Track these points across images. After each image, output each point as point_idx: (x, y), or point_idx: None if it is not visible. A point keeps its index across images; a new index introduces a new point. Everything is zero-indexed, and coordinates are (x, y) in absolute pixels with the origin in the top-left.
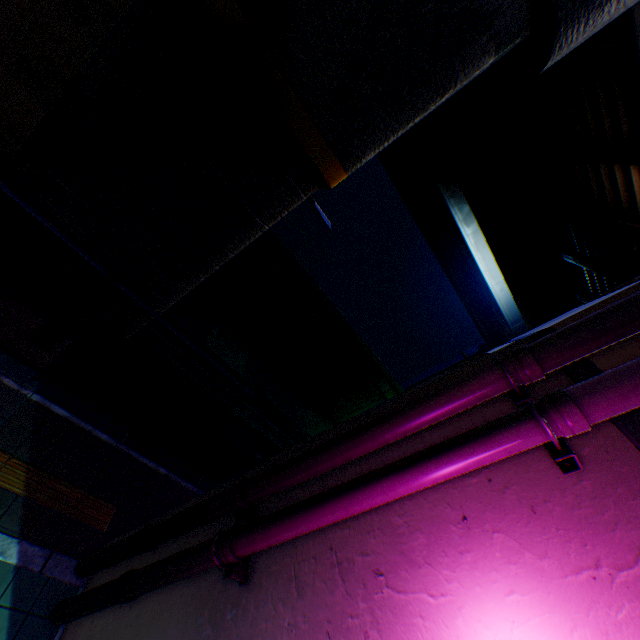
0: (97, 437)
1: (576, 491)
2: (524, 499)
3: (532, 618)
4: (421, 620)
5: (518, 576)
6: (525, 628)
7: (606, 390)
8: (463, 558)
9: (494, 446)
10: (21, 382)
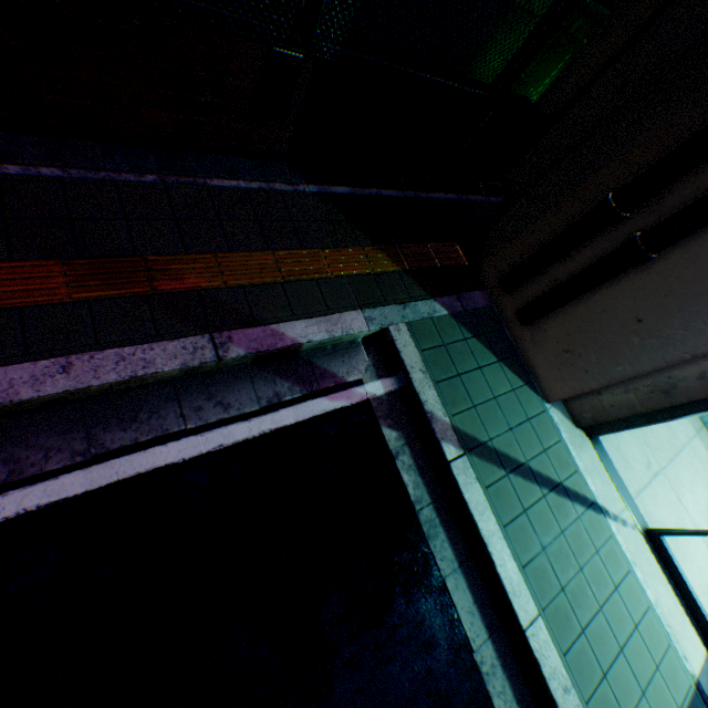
0: (386, 198)
1: None
2: None
3: None
4: None
5: None
6: None
7: None
8: None
9: None
10: (287, 182)
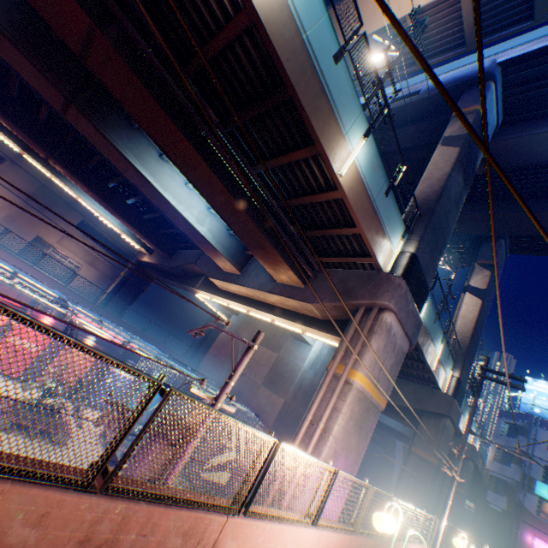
0: None
1: (521, 525)
2: (520, 527)
3: (526, 534)
4: (524, 540)
5: (524, 533)
6: (527, 535)
7: (519, 518)
8: (522, 534)
9: (518, 526)
10: None
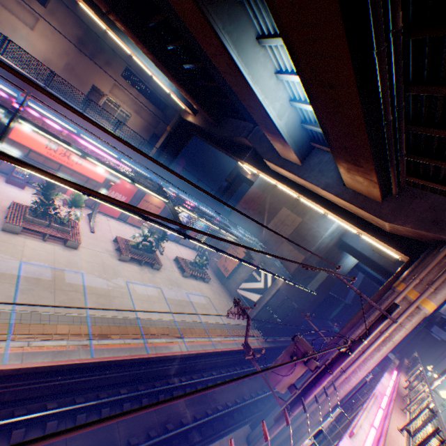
0: None
1: None
2: None
3: None
4: None
5: None
6: None
7: None
8: None
9: None
10: None
